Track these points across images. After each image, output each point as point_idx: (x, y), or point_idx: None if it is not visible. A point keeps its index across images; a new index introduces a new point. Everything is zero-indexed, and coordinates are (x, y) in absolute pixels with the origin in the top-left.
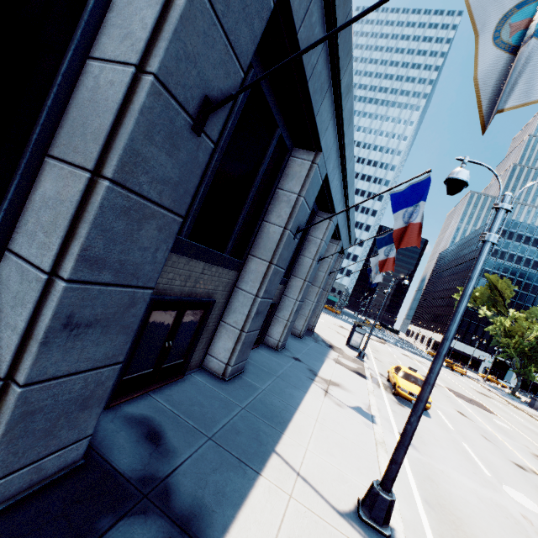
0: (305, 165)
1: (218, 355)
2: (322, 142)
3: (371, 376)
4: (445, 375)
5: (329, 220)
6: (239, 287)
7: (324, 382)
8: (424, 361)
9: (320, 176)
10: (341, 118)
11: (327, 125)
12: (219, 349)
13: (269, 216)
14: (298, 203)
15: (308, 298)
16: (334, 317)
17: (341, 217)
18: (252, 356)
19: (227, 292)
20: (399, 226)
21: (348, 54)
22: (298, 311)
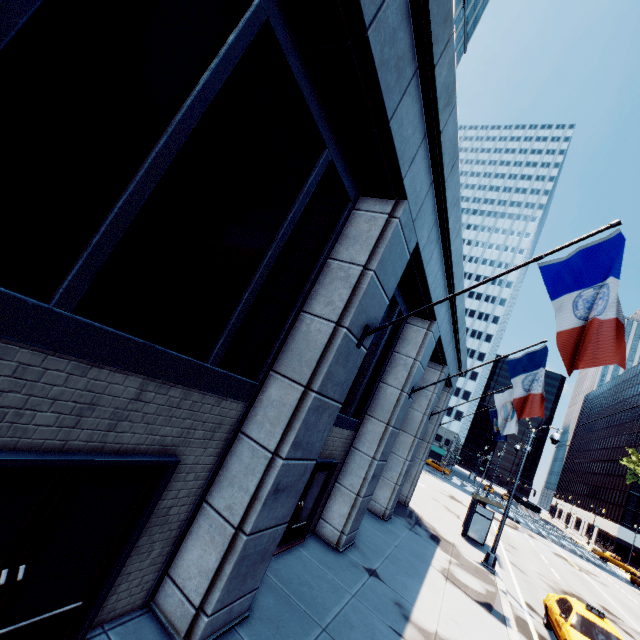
0: (377, 220)
1: (186, 581)
2: (405, 180)
3: (514, 612)
4: (638, 603)
5: (427, 330)
6: (246, 431)
7: (422, 639)
8: (592, 568)
9: (406, 243)
10: (438, 148)
11: (414, 153)
12: (191, 567)
13: (312, 303)
14: (363, 281)
15: (397, 453)
16: (441, 479)
17: (445, 328)
18: (284, 565)
19: (219, 442)
20: (568, 325)
21: (446, 22)
22: (376, 477)
